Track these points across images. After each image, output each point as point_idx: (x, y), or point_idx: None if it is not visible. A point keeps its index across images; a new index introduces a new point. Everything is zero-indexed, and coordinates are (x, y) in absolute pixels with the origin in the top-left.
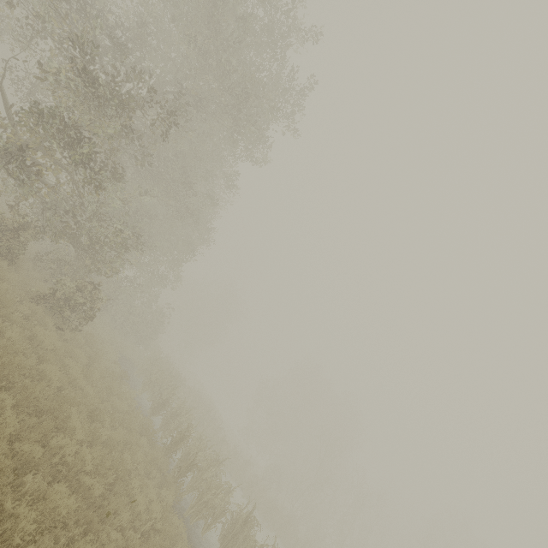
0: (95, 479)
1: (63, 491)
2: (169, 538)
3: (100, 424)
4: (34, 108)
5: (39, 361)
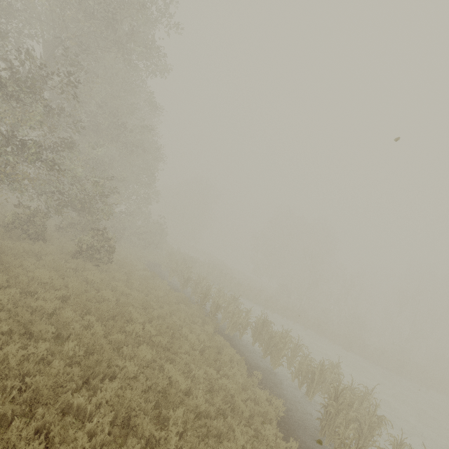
0: (160, 337)
1: (144, 348)
2: (218, 347)
3: (151, 308)
4: None
5: (98, 290)
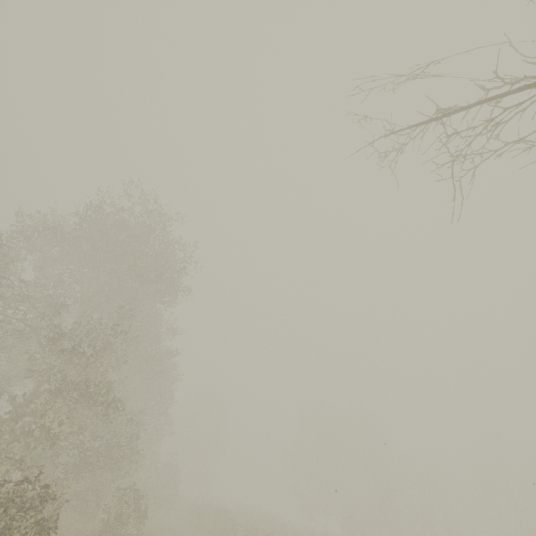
0: None
1: None
2: None
3: None
4: (2, 387)
5: None
